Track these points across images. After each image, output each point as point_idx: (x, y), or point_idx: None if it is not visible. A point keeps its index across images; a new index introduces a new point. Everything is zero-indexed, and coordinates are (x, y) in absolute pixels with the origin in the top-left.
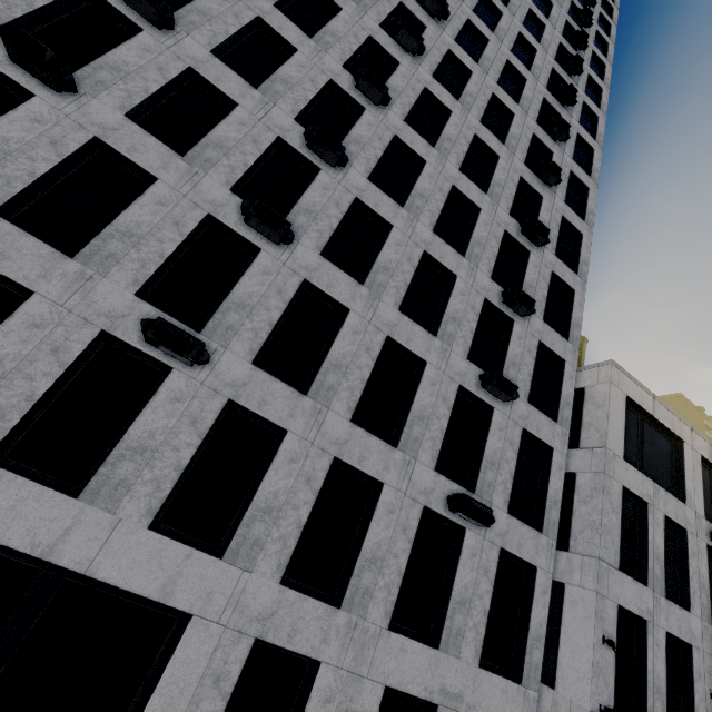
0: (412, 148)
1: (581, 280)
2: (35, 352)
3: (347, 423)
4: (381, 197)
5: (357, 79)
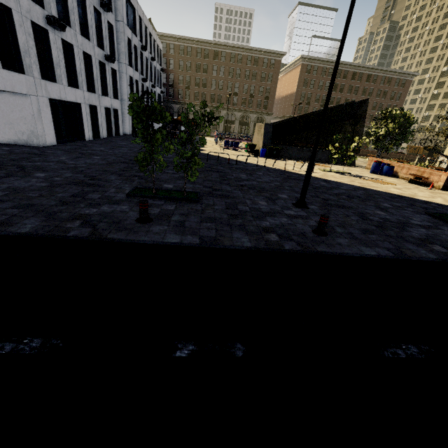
0: None
1: None
2: (27, 37)
3: (81, 36)
4: None
5: None
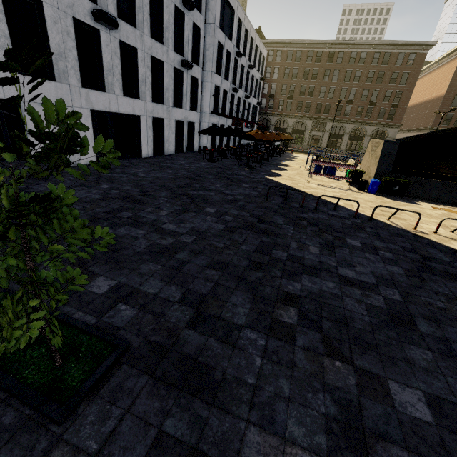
0: None
1: None
2: (64, 37)
3: (150, 39)
4: None
5: None
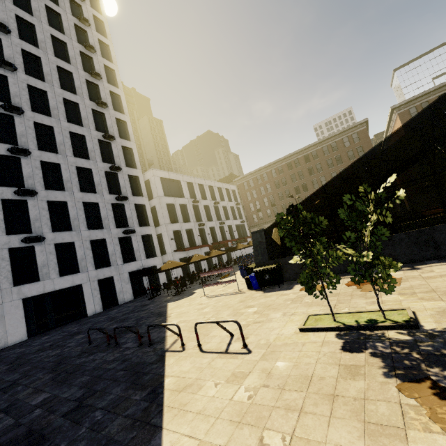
0: (44, 124)
1: (133, 143)
2: None
3: (87, 231)
4: (48, 155)
5: (4, 108)
